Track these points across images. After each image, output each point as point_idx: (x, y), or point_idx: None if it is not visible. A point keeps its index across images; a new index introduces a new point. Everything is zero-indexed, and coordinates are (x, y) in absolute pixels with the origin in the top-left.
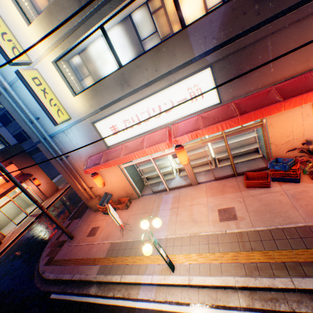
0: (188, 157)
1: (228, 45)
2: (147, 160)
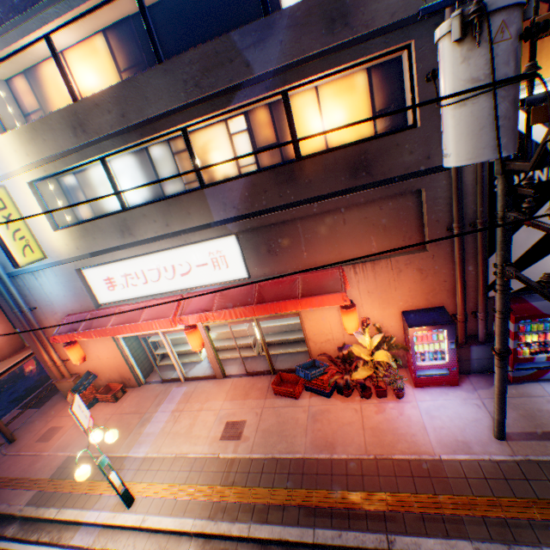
0: (225, 332)
1: (251, 218)
2: (156, 333)
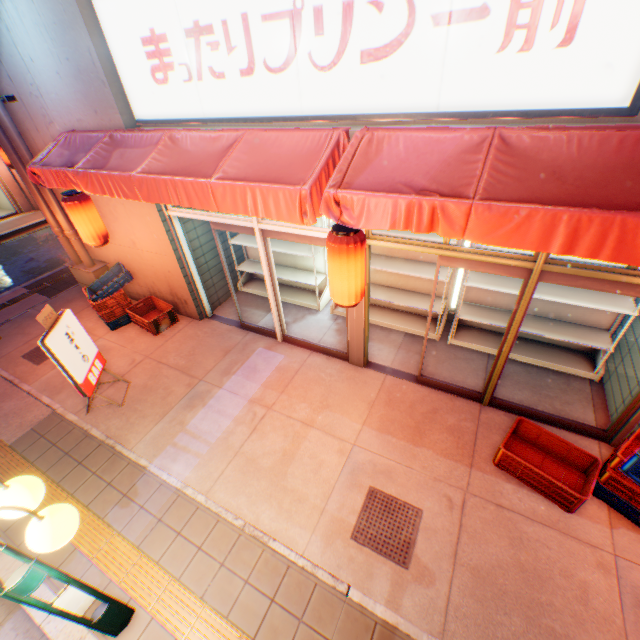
0: (382, 273)
1: None
2: (246, 229)
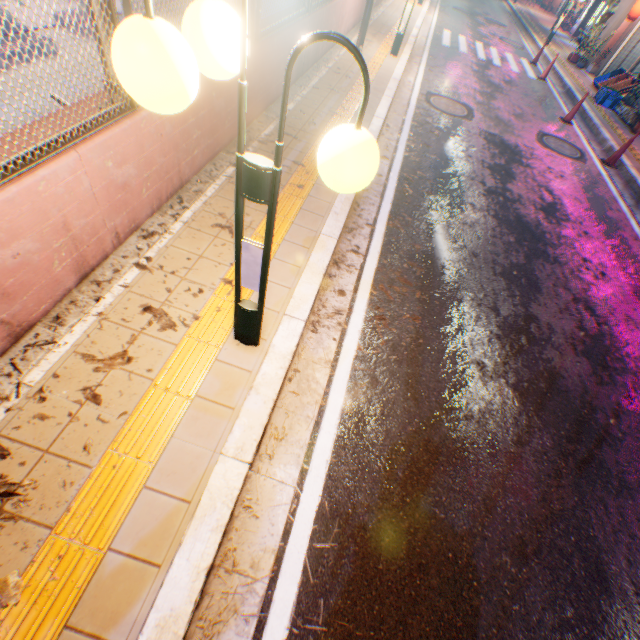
0: None
1: None
2: None
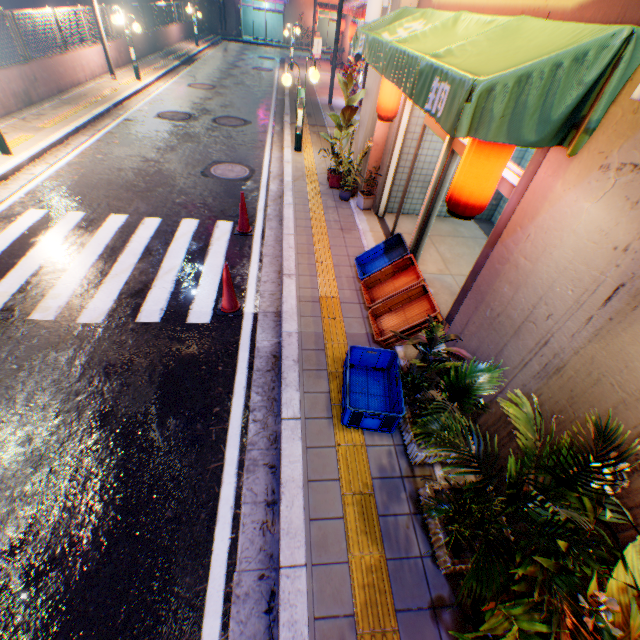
0: None
1: None
2: None
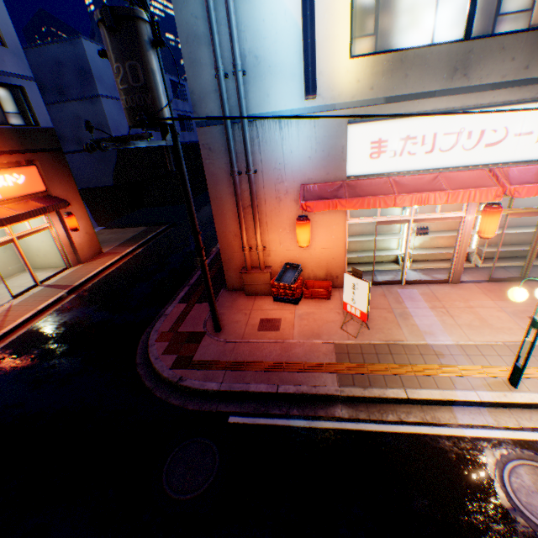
0: (433, 241)
1: None
2: (401, 221)
